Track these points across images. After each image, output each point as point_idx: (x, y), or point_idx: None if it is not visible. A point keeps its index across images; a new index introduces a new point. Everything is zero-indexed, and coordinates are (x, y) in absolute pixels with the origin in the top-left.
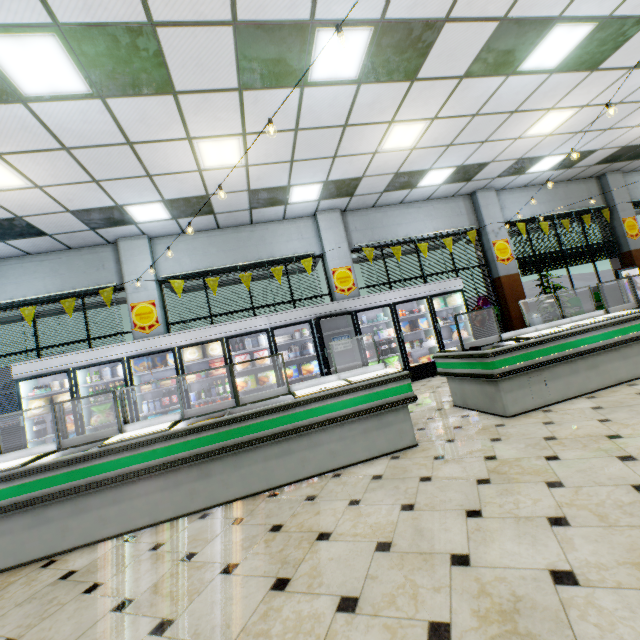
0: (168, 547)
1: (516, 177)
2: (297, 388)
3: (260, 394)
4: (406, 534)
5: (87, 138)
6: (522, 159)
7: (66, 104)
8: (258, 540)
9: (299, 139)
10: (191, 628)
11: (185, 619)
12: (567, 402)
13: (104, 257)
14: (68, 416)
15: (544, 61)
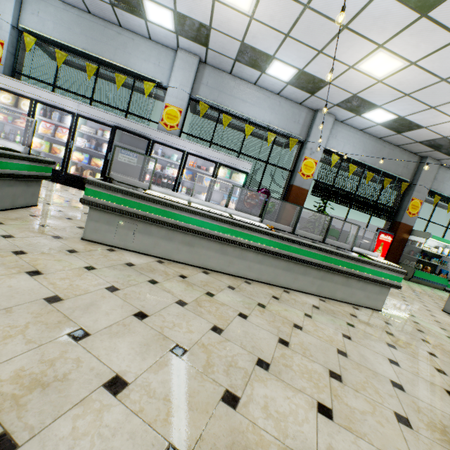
0: None
1: (354, 115)
2: None
3: None
4: None
5: None
6: (358, 97)
7: None
8: None
9: None
10: None
11: None
12: (141, 255)
13: None
14: None
15: None
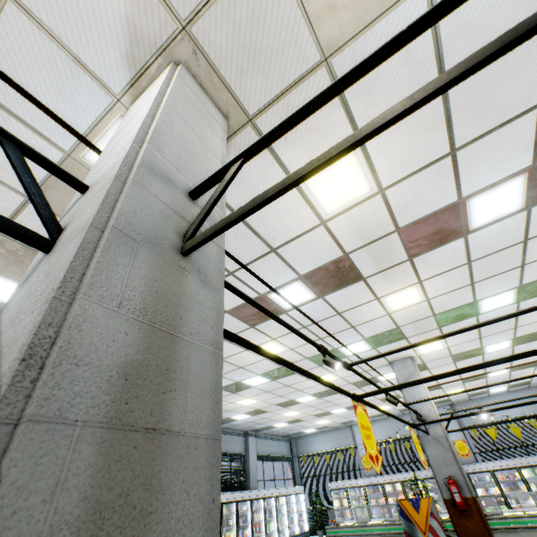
0: None
1: None
2: None
3: None
4: None
5: (346, 414)
6: None
7: (342, 412)
8: None
9: None
10: None
11: None
12: None
13: (348, 432)
14: (347, 509)
15: (498, 373)
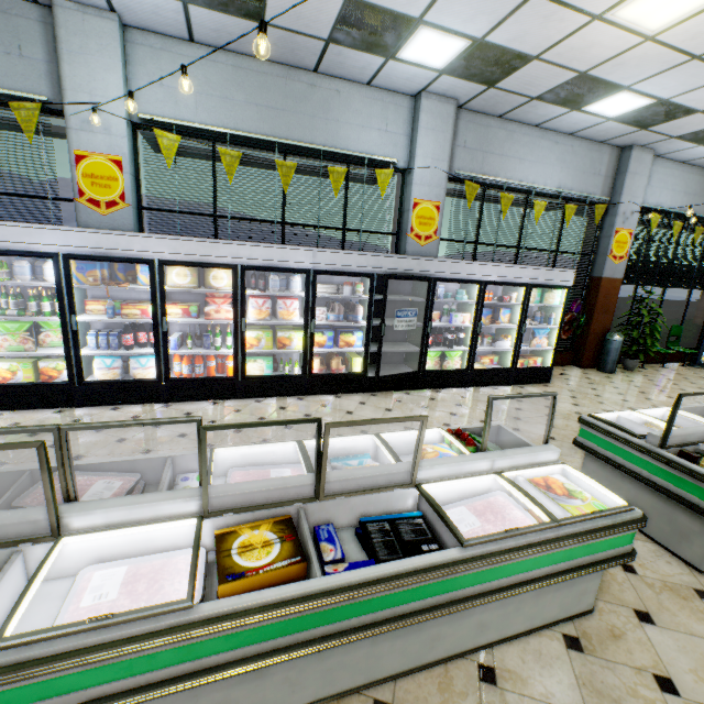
0: None
1: (693, 146)
2: (425, 474)
3: (361, 478)
4: None
5: None
6: None
7: None
8: None
9: None
10: None
11: None
12: None
13: (21, 29)
14: None
15: None
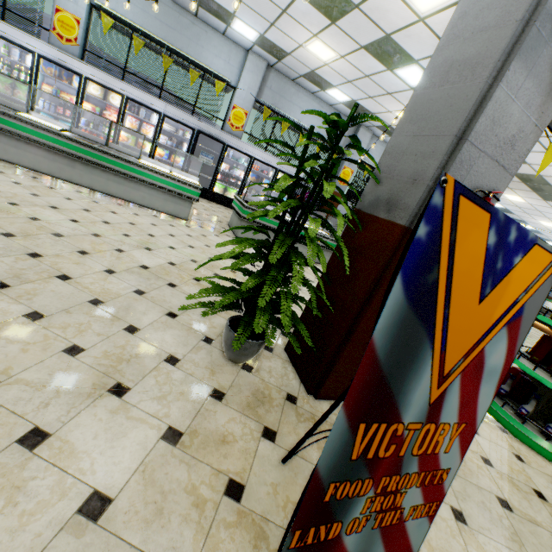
0: (41, 181)
1: (387, 136)
2: (145, 159)
3: (122, 148)
4: (144, 226)
5: None
6: (392, 127)
7: None
8: (86, 200)
9: None
10: (47, 200)
11: (45, 198)
12: None
13: None
14: None
15: (408, 79)
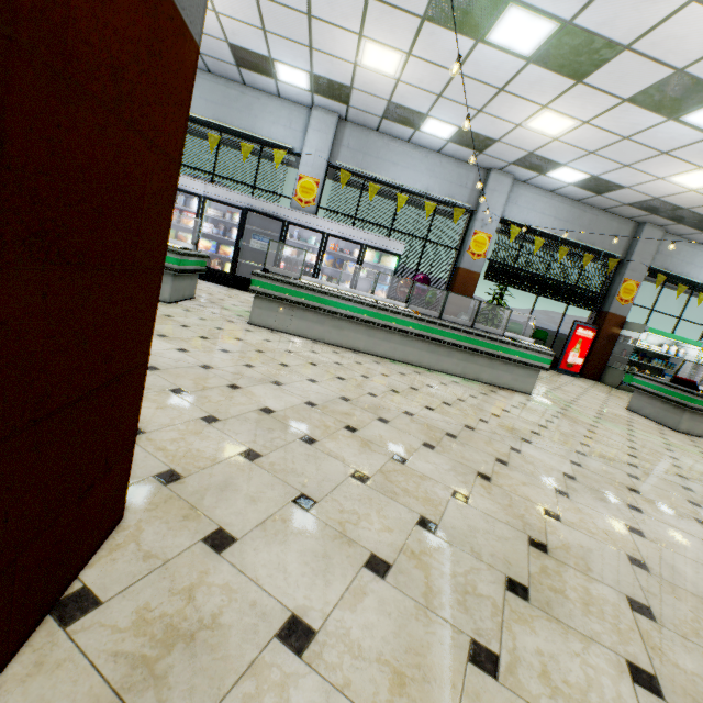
0: None
1: (537, 175)
2: None
3: None
4: None
5: None
6: (535, 155)
7: None
8: None
9: (263, 7)
10: None
11: None
12: (298, 337)
13: None
14: None
15: (514, 43)
